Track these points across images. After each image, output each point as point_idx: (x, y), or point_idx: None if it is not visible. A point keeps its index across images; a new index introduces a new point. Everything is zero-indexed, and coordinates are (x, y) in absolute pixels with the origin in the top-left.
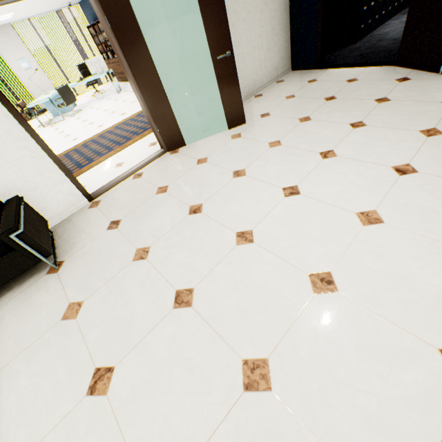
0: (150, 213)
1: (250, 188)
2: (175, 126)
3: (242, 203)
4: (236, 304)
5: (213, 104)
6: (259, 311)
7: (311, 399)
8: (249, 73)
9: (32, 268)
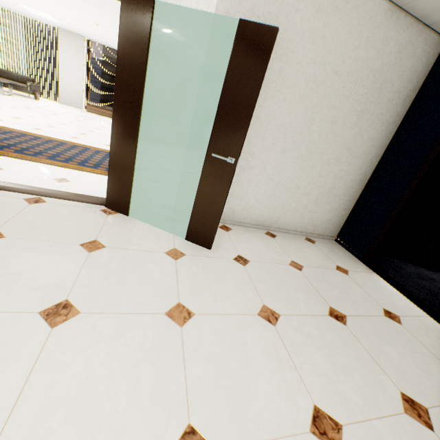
0: None
1: None
2: (128, 187)
3: None
4: None
5: None
6: None
7: None
8: (276, 206)
9: None
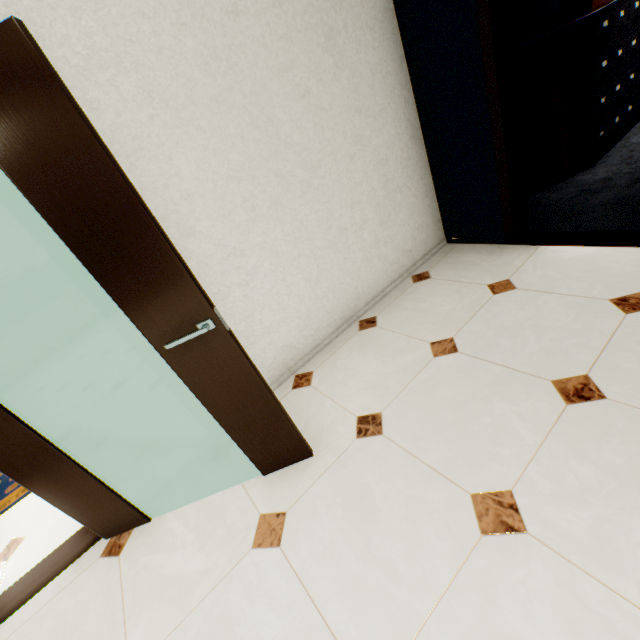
0: None
1: None
2: (103, 492)
3: None
4: None
5: None
6: None
7: None
8: (339, 280)
9: None
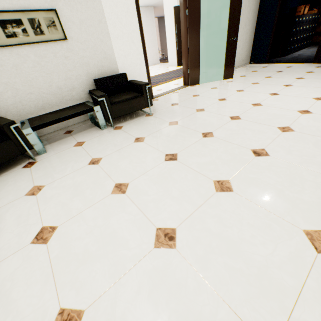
0: (194, 101)
1: (250, 94)
2: (198, 72)
3: (248, 97)
4: (264, 118)
5: (212, 68)
6: (277, 118)
7: (314, 131)
8: None
9: (134, 116)
